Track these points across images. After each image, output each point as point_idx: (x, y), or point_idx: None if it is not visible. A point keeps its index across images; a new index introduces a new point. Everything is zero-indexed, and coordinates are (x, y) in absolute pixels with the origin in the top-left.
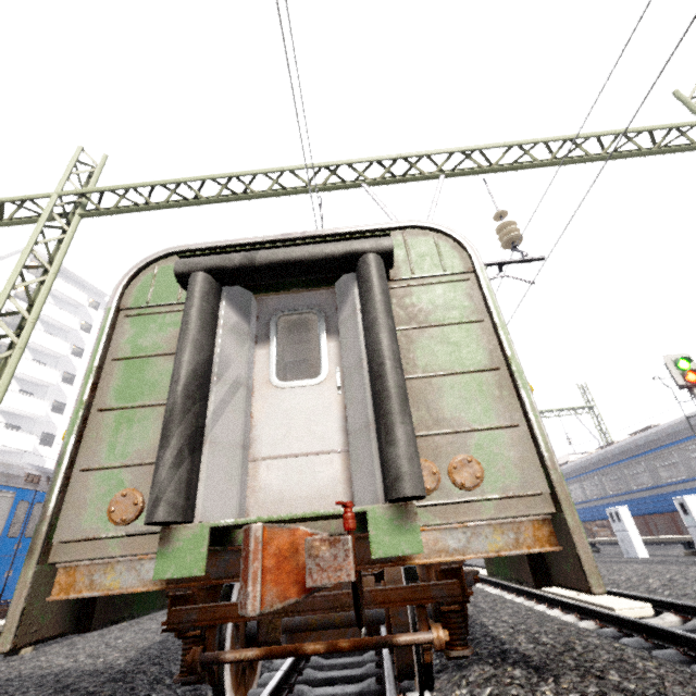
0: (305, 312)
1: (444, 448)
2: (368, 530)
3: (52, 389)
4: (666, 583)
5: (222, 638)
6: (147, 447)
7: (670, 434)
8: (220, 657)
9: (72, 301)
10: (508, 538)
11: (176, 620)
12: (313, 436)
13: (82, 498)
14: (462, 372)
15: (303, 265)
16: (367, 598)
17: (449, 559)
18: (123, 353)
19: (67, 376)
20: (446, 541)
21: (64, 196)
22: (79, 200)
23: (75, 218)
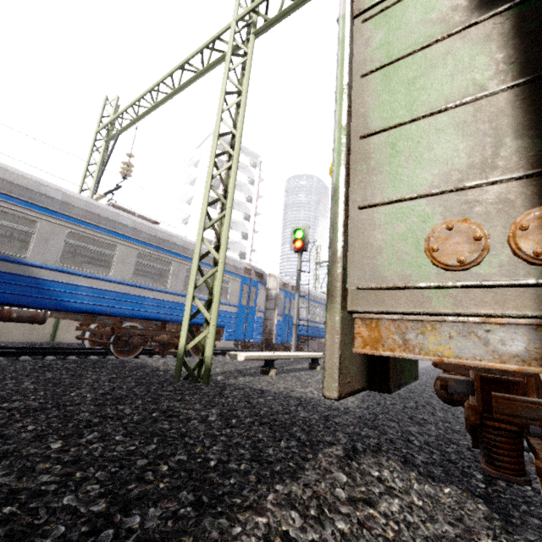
0: None
1: None
2: None
3: (240, 225)
4: None
5: None
6: (457, 166)
7: None
8: None
9: (241, 164)
10: None
11: (508, 411)
12: None
13: (370, 239)
14: None
15: None
16: None
17: None
18: (374, 64)
19: (246, 216)
20: None
21: (239, 20)
22: (250, 21)
23: (250, 38)
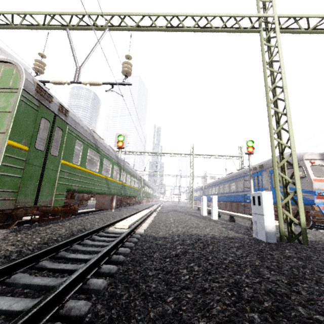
0: None
1: None
2: None
3: None
4: (172, 222)
5: None
6: None
7: (244, 172)
8: None
9: None
10: None
11: None
12: None
13: None
14: None
15: None
16: None
17: None
18: None
19: None
20: None
21: None
22: None
23: None
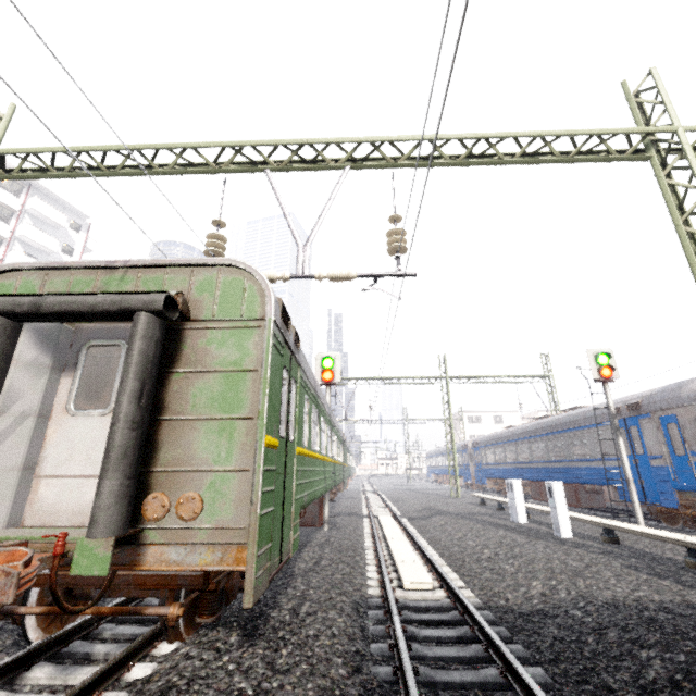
0: (112, 344)
1: (185, 483)
2: (74, 554)
3: None
4: (492, 556)
5: (26, 596)
6: None
7: (586, 418)
8: (16, 610)
9: (51, 222)
10: (216, 557)
11: None
12: (89, 462)
13: None
14: (222, 418)
15: (86, 316)
16: (129, 580)
17: (165, 568)
18: None
19: None
20: (170, 554)
21: None
22: None
23: None
